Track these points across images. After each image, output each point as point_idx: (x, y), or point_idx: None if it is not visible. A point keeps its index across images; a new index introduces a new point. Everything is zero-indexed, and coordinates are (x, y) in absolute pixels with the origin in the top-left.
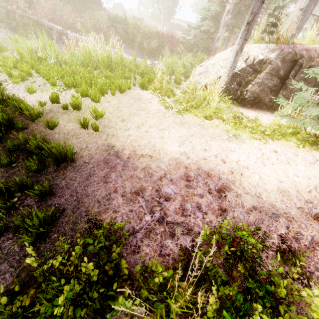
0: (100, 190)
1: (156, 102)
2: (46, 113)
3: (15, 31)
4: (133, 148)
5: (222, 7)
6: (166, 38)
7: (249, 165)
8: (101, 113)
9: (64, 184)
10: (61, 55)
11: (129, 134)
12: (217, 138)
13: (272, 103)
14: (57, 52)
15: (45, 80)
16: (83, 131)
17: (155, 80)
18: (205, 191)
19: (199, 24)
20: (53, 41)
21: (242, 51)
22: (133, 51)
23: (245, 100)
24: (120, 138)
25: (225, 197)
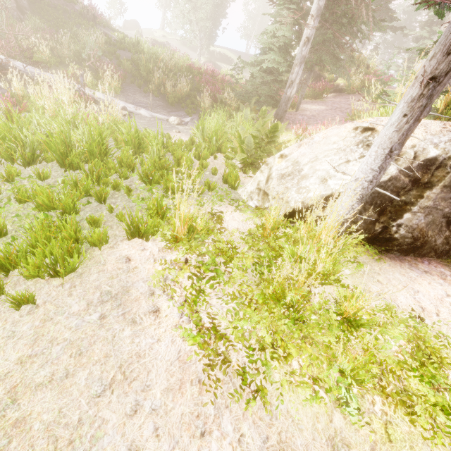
0: None
1: (176, 309)
2: None
3: None
4: None
5: (295, 32)
6: (205, 75)
7: None
8: None
9: None
10: None
11: None
12: None
13: (448, 247)
14: None
15: None
16: None
17: (173, 217)
18: None
19: (258, 58)
20: None
21: (403, 146)
22: (148, 98)
23: (393, 243)
24: None
25: None
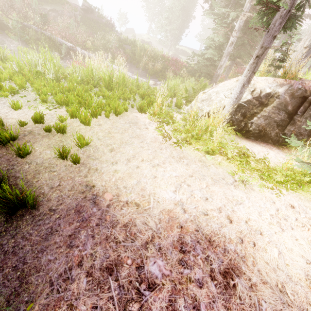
0: (58, 261)
1: (153, 129)
2: (24, 135)
3: (27, 44)
4: (117, 191)
5: (225, 39)
6: (171, 61)
7: (263, 228)
8: (87, 141)
9: (11, 245)
10: (62, 70)
11: (116, 169)
12: (220, 182)
13: (278, 138)
14: (56, 67)
15: (38, 95)
16: (61, 162)
17: (154, 104)
18: (206, 273)
19: (203, 52)
20: (61, 56)
21: (249, 83)
22: (138, 70)
23: (250, 133)
24: (103, 175)
25: (233, 288)
